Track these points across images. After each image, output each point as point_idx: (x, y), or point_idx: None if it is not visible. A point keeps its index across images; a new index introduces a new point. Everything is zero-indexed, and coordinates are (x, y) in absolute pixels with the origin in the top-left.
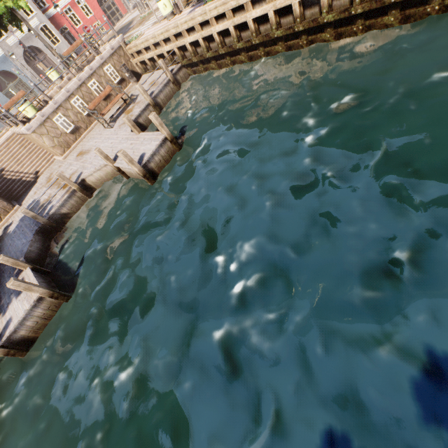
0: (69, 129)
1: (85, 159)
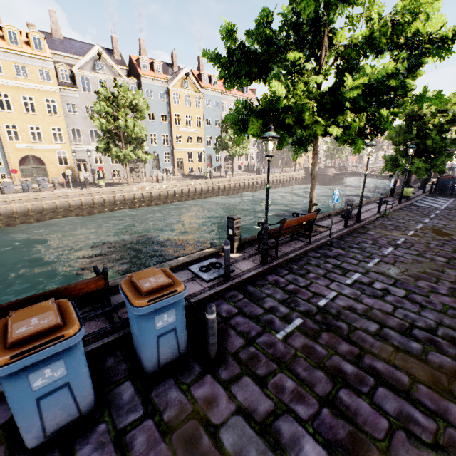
0: None
1: None
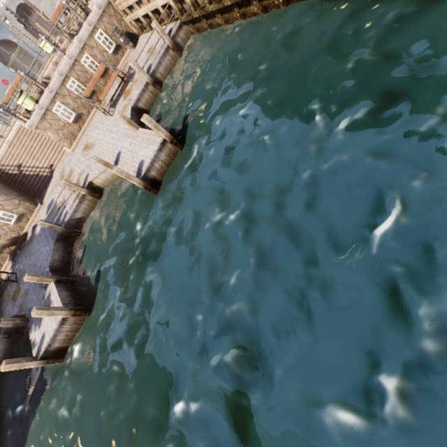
0: (71, 119)
1: (90, 157)
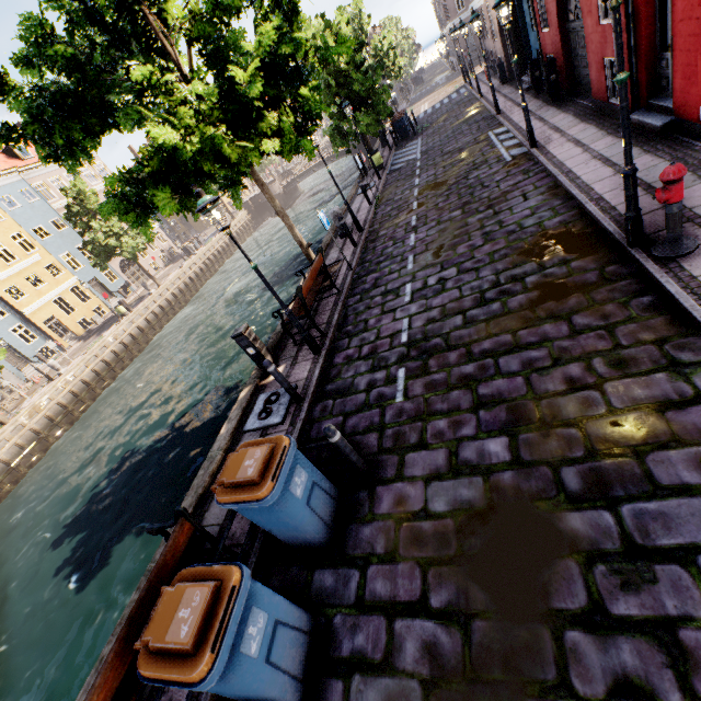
0: None
1: None
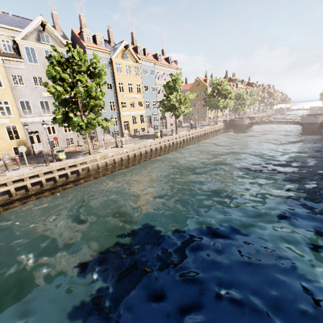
0: None
1: None
